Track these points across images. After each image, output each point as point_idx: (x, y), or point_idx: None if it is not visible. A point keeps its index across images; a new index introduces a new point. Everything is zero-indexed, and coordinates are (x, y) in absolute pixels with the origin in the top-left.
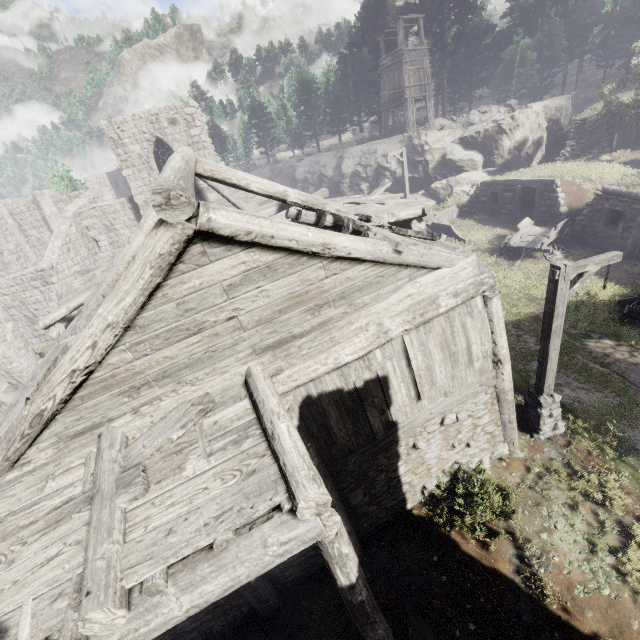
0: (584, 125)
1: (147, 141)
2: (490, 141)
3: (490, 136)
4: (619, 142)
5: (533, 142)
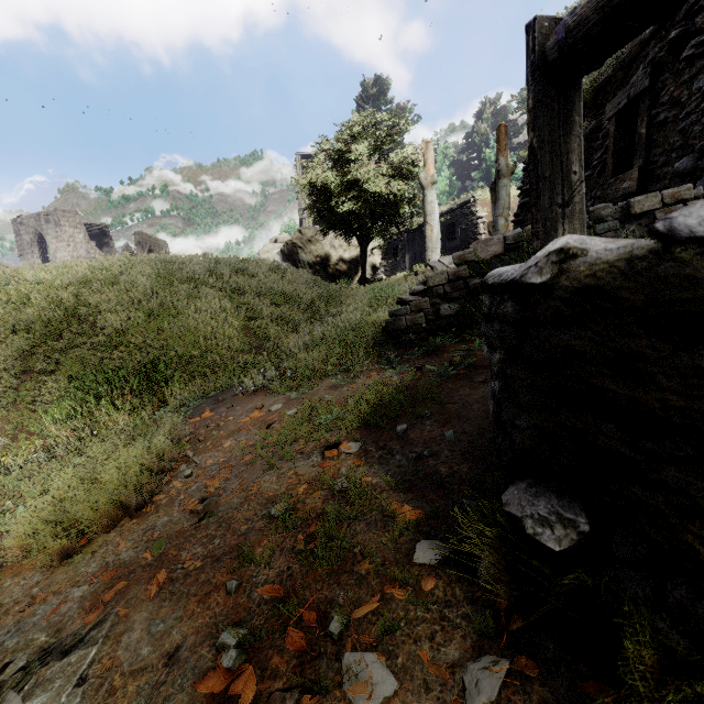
0: (389, 245)
1: (33, 233)
2: (294, 254)
3: (291, 249)
4: (412, 264)
5: (341, 259)
